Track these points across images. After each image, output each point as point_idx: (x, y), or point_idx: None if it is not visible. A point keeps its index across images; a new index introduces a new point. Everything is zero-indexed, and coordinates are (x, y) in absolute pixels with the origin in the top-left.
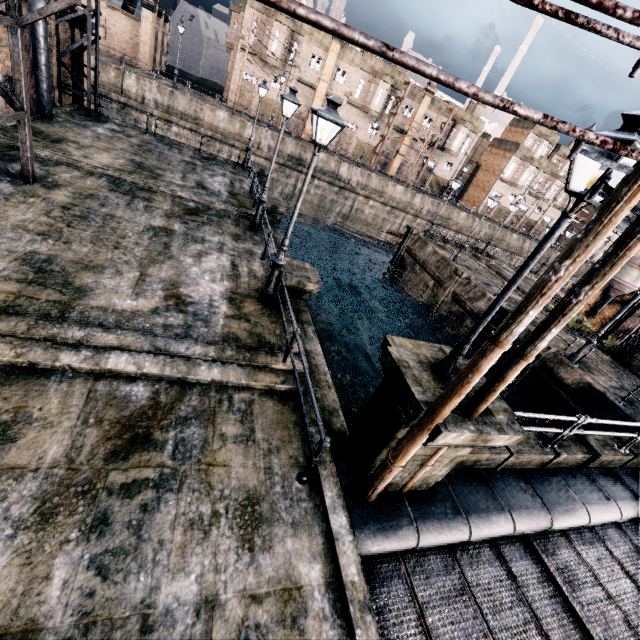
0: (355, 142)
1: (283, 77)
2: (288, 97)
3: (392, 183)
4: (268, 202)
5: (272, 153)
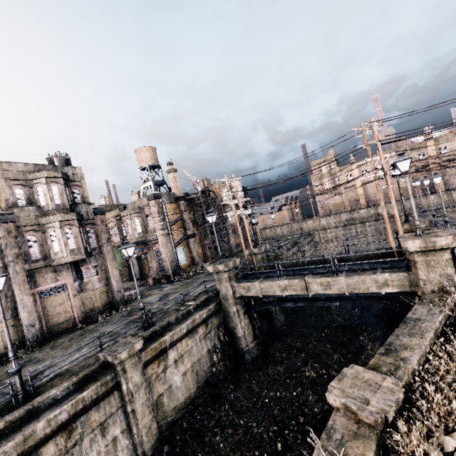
0: (396, 191)
1: (327, 195)
2: (270, 215)
3: (422, 198)
4: (293, 241)
5: (337, 224)
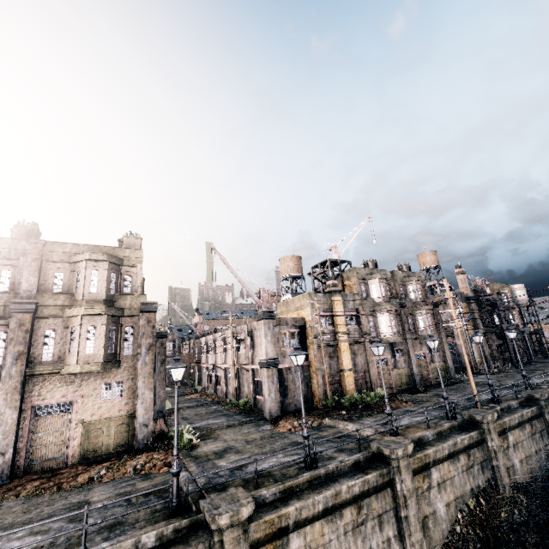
0: None
1: None
2: None
3: None
4: None
5: None
